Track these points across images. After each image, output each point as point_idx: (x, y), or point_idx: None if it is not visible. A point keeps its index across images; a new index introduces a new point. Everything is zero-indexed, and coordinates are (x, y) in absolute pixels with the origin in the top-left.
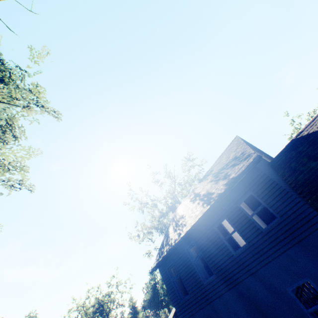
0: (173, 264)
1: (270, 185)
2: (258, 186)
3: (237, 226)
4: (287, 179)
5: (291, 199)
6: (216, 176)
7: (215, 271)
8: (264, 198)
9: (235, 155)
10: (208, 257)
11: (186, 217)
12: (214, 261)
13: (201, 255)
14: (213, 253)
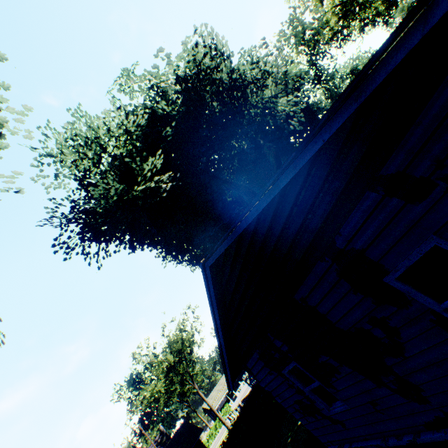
0: None
1: None
2: None
3: None
4: None
5: None
6: None
7: None
8: None
9: None
10: None
11: None
12: None
13: None
14: None
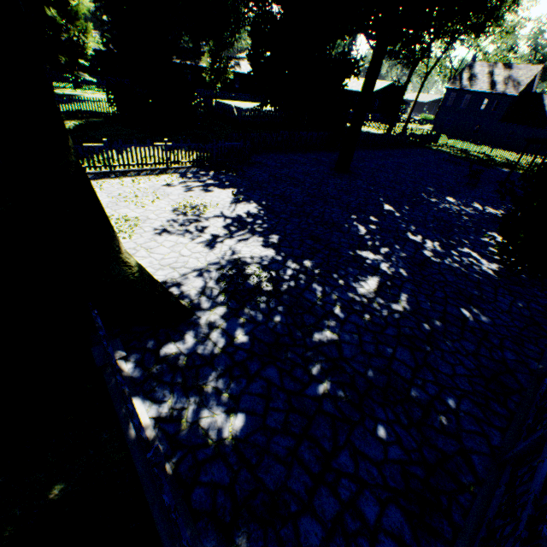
0: (454, 93)
1: (506, 105)
2: (504, 102)
3: (487, 105)
4: (514, 105)
5: (503, 112)
6: (506, 80)
7: (467, 108)
8: (501, 106)
9: (520, 82)
10: (469, 104)
11: (477, 82)
12: (469, 106)
13: (467, 101)
14: (472, 104)
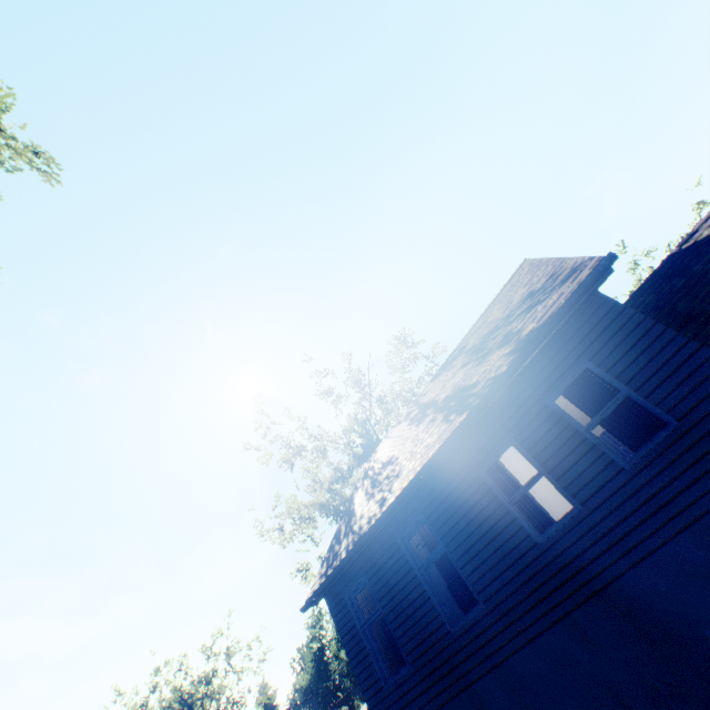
0: (365, 583)
1: (642, 336)
2: (606, 344)
3: (548, 462)
4: None
5: None
6: (480, 350)
7: (485, 593)
8: (625, 373)
9: (529, 291)
10: (463, 557)
11: (399, 459)
12: (482, 566)
13: (442, 554)
14: (479, 543)
